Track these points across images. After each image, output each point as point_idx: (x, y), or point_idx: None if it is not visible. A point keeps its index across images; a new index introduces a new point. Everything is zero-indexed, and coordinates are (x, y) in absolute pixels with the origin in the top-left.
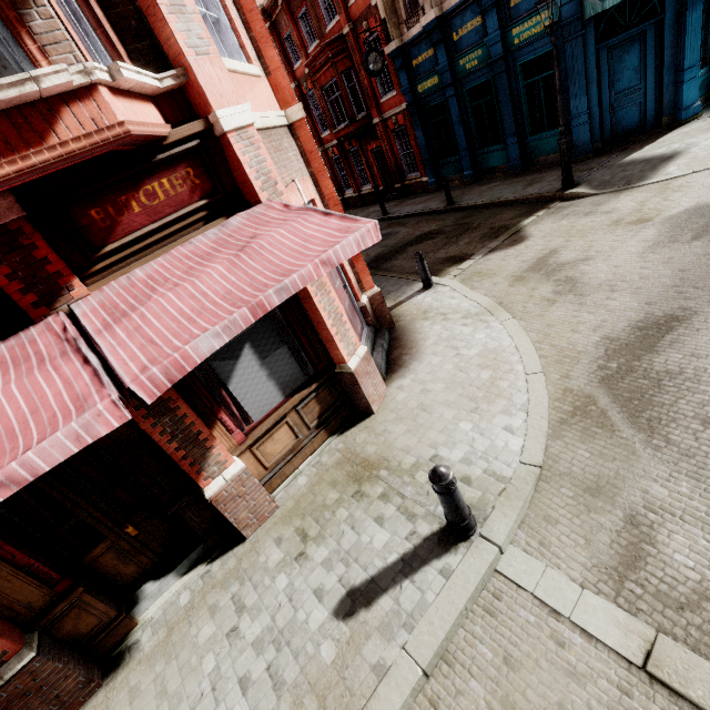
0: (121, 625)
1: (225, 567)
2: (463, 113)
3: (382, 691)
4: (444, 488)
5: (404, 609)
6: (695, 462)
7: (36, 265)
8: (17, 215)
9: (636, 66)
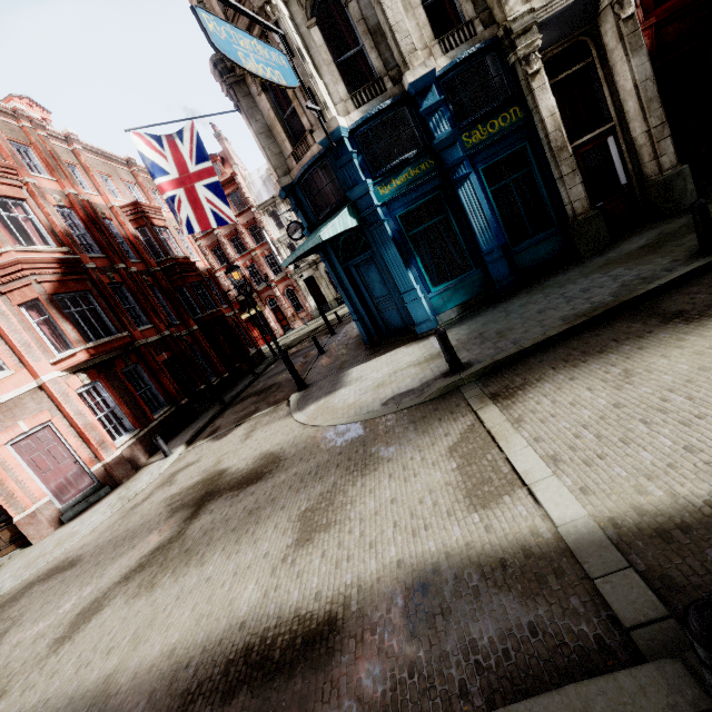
0: None
1: None
2: None
3: None
4: None
5: None
6: None
7: None
8: None
9: (380, 280)
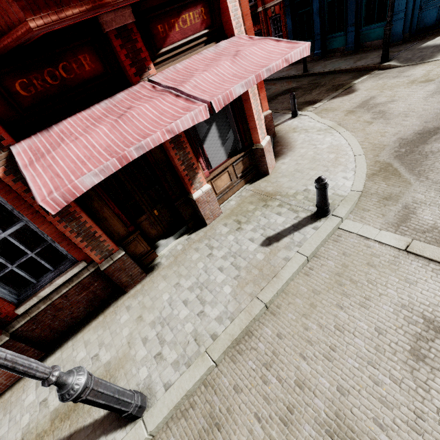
0: (152, 254)
1: (198, 235)
2: (321, 7)
3: (289, 264)
4: (322, 186)
5: (296, 241)
6: (439, 185)
7: (136, 52)
8: (132, 20)
9: None
